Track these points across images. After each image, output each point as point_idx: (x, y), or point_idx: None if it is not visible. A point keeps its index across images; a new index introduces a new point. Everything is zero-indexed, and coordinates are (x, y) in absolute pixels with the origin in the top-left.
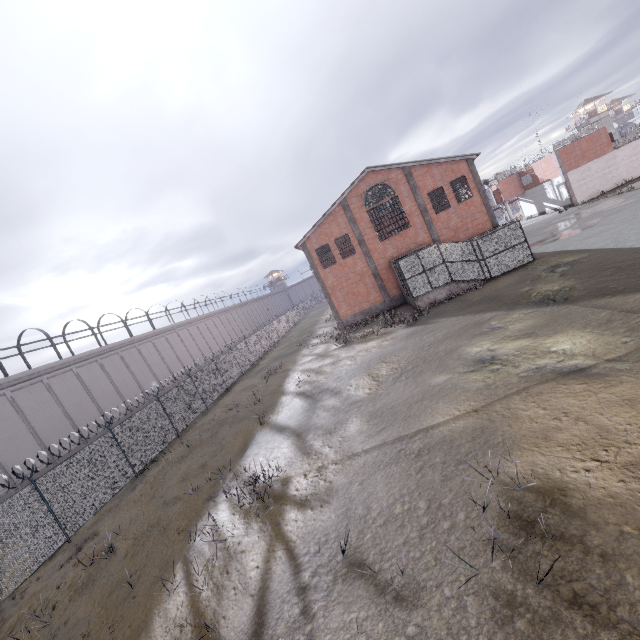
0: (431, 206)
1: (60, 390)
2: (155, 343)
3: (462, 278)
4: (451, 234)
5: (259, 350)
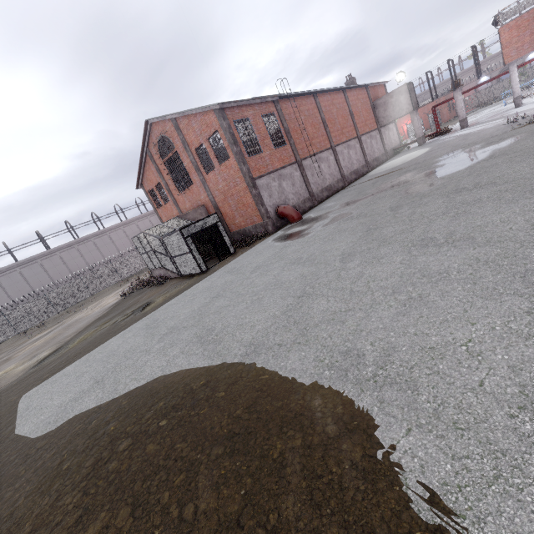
0: (201, 164)
1: (49, 266)
2: (125, 229)
3: (167, 267)
4: (222, 197)
5: None
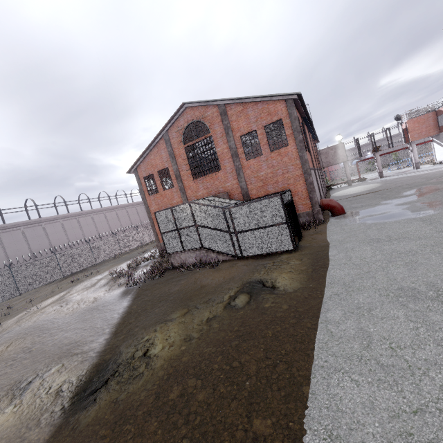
0: (242, 150)
1: None
2: (64, 223)
3: (212, 247)
4: (259, 184)
5: (134, 243)
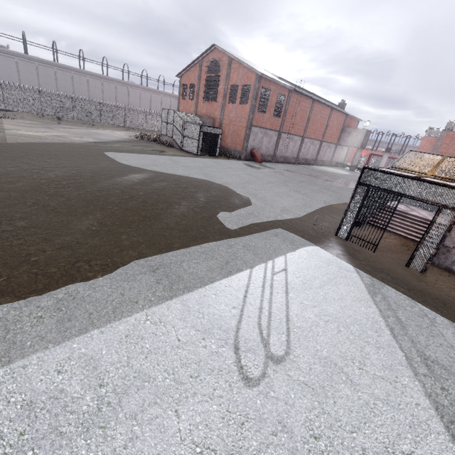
0: (229, 95)
1: (77, 81)
2: (142, 93)
3: (175, 139)
4: (228, 122)
5: None
